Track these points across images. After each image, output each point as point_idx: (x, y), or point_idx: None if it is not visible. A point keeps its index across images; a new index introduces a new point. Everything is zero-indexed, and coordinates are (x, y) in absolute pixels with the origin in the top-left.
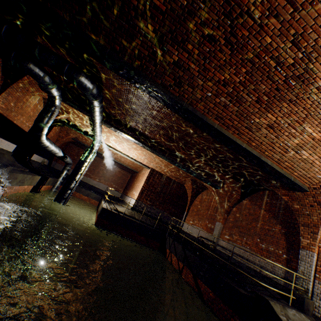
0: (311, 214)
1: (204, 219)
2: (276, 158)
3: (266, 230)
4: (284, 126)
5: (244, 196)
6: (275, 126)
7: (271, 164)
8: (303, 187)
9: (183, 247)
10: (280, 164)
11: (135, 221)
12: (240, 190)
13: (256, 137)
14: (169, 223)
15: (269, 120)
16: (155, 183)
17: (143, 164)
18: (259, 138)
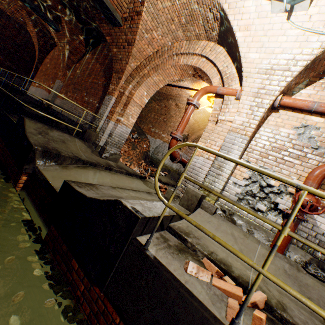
0: (123, 59)
1: (50, 80)
2: None
3: (94, 84)
4: None
5: (90, 50)
6: None
7: None
8: (114, 15)
9: None
10: None
11: None
12: (84, 39)
13: None
14: None
15: None
16: None
17: None
18: None
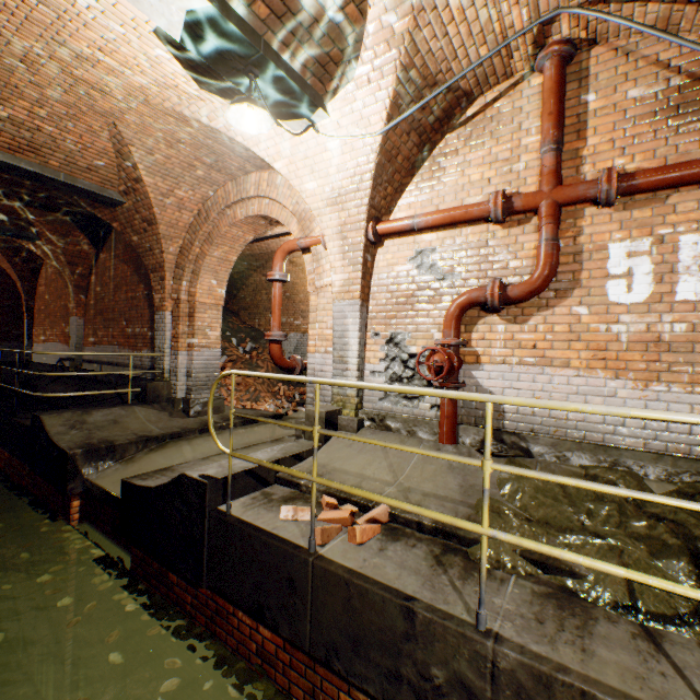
0: (154, 248)
1: (60, 322)
2: None
3: (131, 301)
4: None
5: (102, 246)
6: None
7: None
8: (106, 195)
9: None
10: None
11: None
12: (83, 234)
13: None
14: None
15: None
16: None
17: None
18: None
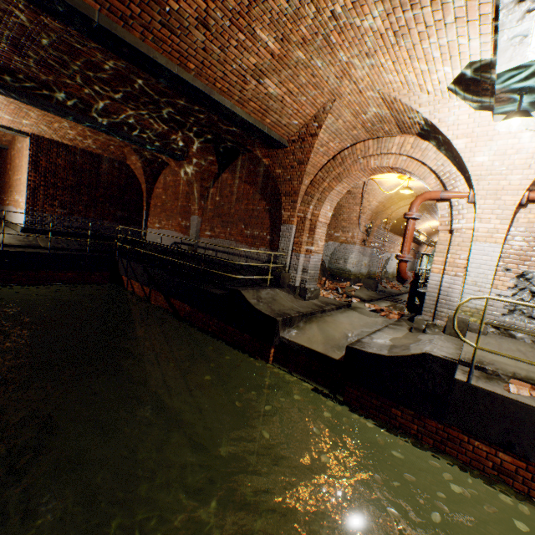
0: (293, 180)
1: (176, 217)
2: (236, 95)
3: (251, 212)
4: (225, 26)
5: (224, 168)
6: (211, 24)
7: (231, 108)
8: (281, 142)
9: (146, 266)
10: (245, 107)
11: (41, 253)
12: (216, 159)
13: (190, 49)
14: (115, 238)
15: (196, 8)
16: (58, 170)
17: (2, 127)
18: (197, 53)
